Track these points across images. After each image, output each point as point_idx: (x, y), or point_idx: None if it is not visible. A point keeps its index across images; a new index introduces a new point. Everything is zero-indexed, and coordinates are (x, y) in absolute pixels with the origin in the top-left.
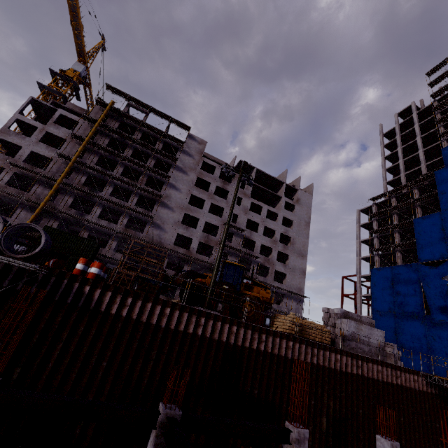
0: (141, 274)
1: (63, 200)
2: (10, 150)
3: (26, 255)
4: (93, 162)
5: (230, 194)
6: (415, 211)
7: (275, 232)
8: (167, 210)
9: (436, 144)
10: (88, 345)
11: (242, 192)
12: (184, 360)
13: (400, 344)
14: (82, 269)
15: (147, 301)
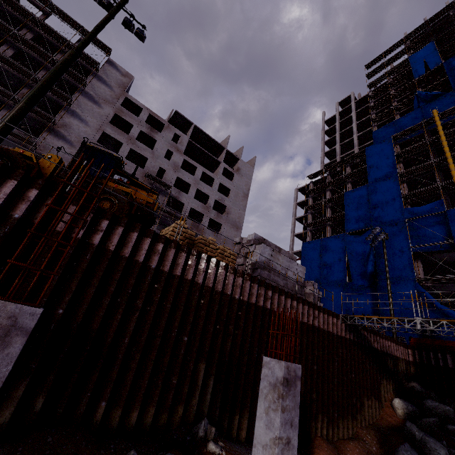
0: None
1: None
2: None
3: None
4: None
5: (158, 144)
6: (346, 188)
7: (209, 198)
8: (63, 142)
9: (368, 130)
10: None
11: (174, 145)
12: None
13: None
14: None
15: None
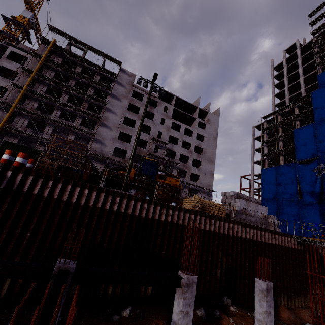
0: (64, 164)
1: (20, 122)
2: None
3: None
4: (42, 91)
5: (156, 116)
6: (295, 124)
7: (191, 145)
8: (106, 129)
9: (313, 72)
10: (12, 219)
11: (165, 114)
12: (101, 230)
13: (280, 220)
14: (7, 159)
15: (67, 184)
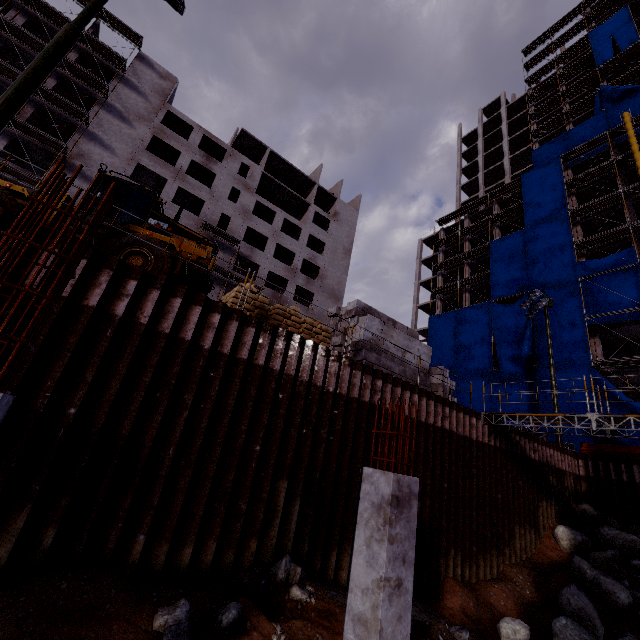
0: None
1: None
2: None
3: None
4: None
5: (218, 179)
6: (493, 236)
7: (295, 256)
8: (80, 180)
9: (526, 149)
10: None
11: (241, 181)
12: None
13: None
14: None
15: None
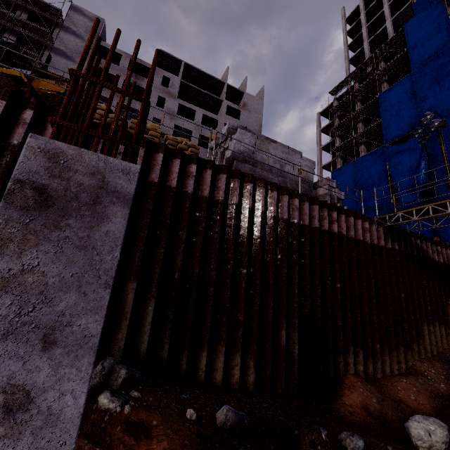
0: None
1: None
2: None
3: None
4: None
5: None
6: (381, 91)
7: None
8: None
9: (407, 6)
10: None
11: (165, 90)
12: None
13: None
14: None
15: None
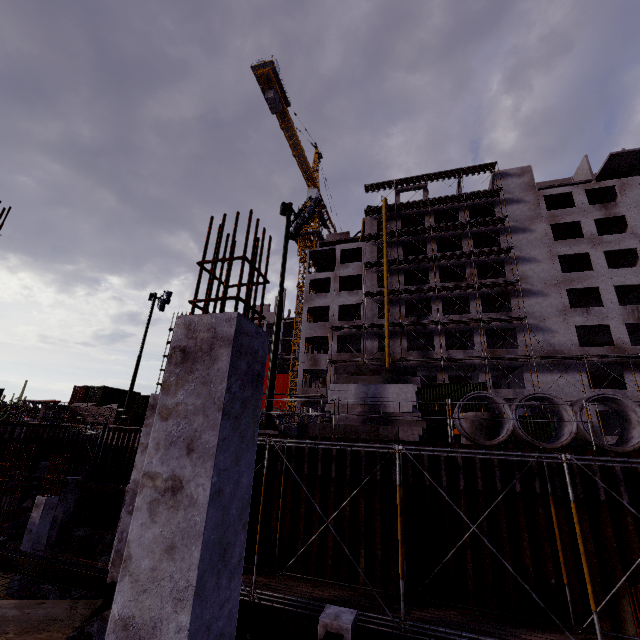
0: None
1: (396, 345)
2: (314, 315)
3: (637, 443)
4: (400, 283)
5: (631, 218)
6: None
7: None
8: (534, 298)
9: None
10: None
11: None
12: None
13: None
14: None
15: None
